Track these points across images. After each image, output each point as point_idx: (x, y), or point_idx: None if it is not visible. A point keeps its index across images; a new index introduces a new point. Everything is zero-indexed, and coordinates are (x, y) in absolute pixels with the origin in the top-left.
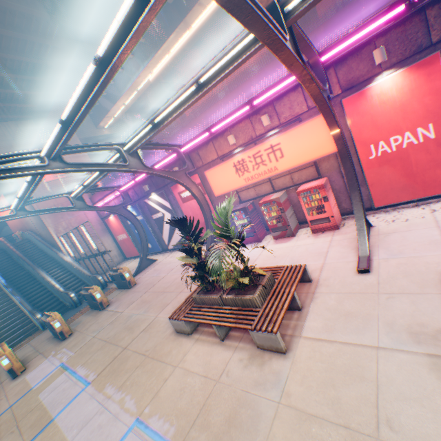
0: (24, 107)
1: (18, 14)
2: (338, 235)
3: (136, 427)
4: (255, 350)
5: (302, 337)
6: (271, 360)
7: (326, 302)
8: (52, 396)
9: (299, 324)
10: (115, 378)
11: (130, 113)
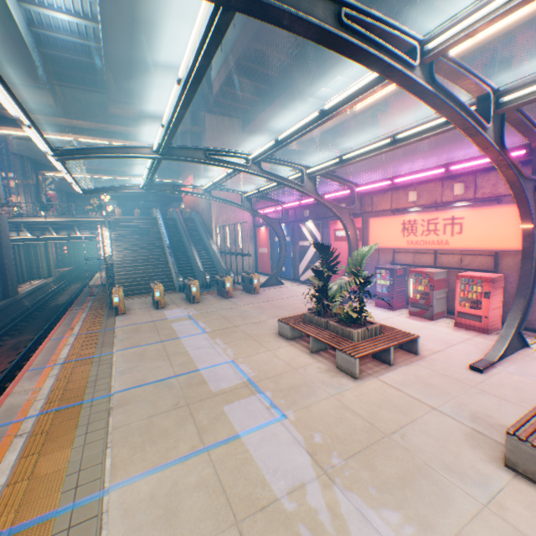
0: (241, 107)
1: (275, 35)
2: (481, 338)
3: (231, 363)
4: (334, 368)
5: (377, 378)
6: (342, 377)
7: (418, 371)
8: (180, 327)
9: (381, 371)
10: (224, 337)
11: (325, 134)
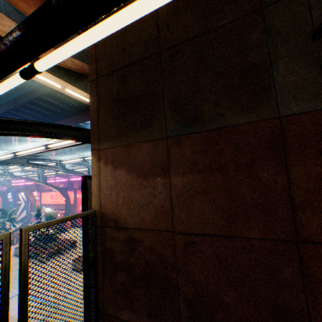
0: None
1: None
2: None
3: None
4: None
5: None
6: None
7: None
8: None
9: None
10: None
11: None
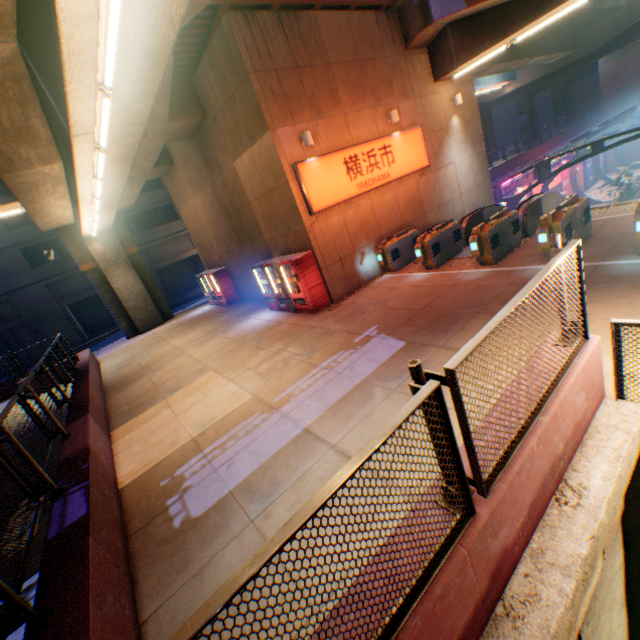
0: None
1: None
2: None
3: None
4: None
5: None
6: None
7: None
8: None
9: None
10: None
11: None
